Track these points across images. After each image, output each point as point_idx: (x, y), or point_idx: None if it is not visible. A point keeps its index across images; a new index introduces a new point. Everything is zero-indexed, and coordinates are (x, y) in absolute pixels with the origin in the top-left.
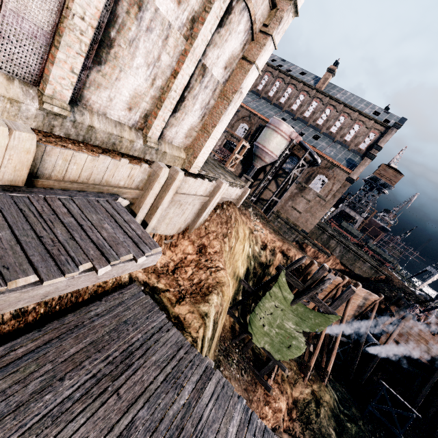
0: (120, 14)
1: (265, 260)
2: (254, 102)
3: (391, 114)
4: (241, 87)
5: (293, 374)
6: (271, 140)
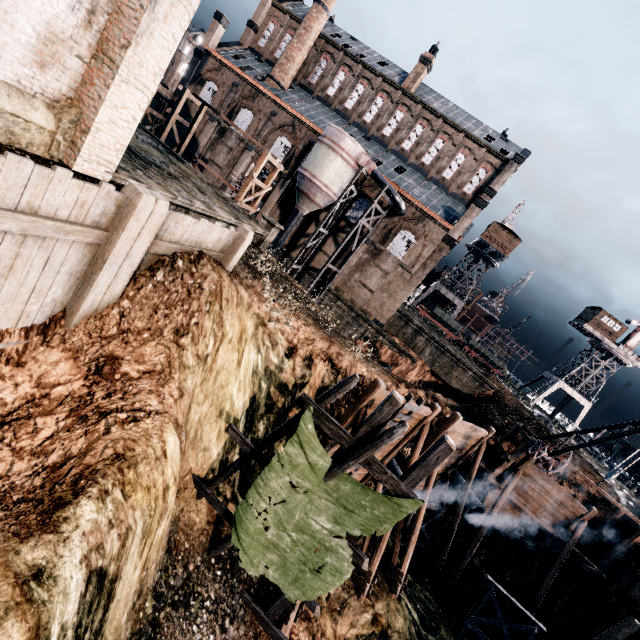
0: None
1: (293, 378)
2: (302, 102)
3: (510, 143)
4: None
5: (339, 589)
6: (325, 165)
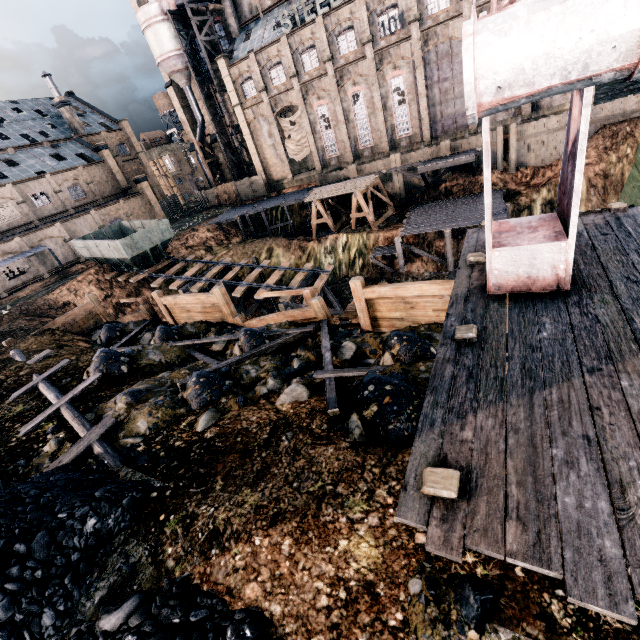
0: None
1: None
2: None
3: None
4: None
5: None
6: None
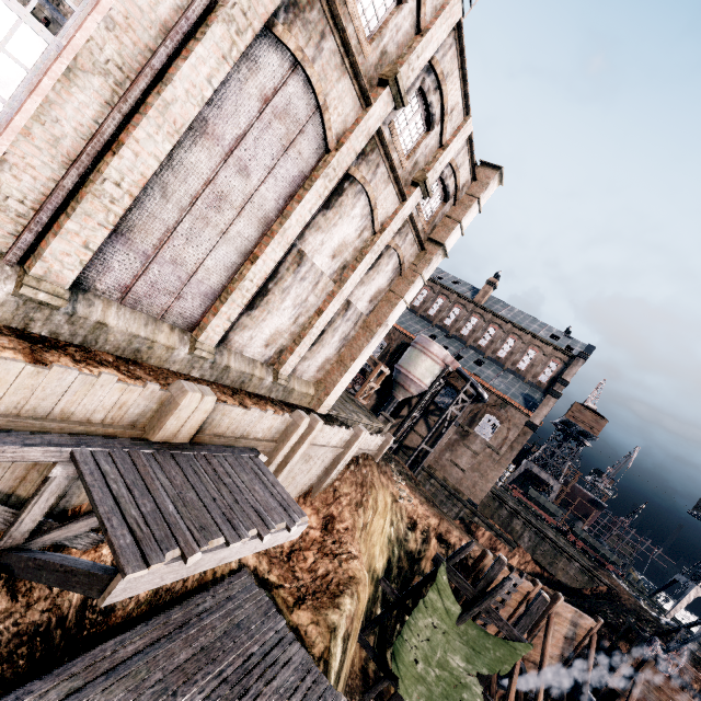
0: (281, 271)
1: (415, 547)
2: None
3: (574, 339)
4: (387, 320)
5: None
6: (418, 364)
